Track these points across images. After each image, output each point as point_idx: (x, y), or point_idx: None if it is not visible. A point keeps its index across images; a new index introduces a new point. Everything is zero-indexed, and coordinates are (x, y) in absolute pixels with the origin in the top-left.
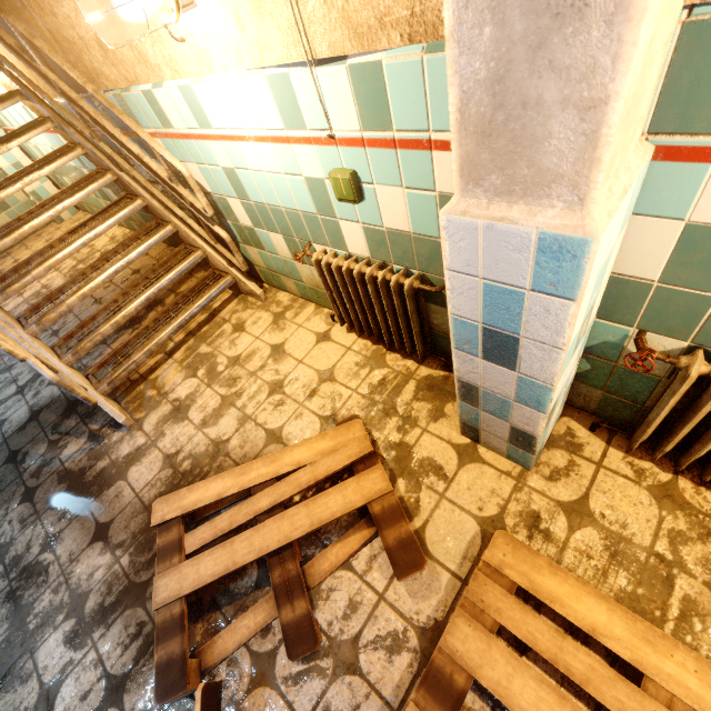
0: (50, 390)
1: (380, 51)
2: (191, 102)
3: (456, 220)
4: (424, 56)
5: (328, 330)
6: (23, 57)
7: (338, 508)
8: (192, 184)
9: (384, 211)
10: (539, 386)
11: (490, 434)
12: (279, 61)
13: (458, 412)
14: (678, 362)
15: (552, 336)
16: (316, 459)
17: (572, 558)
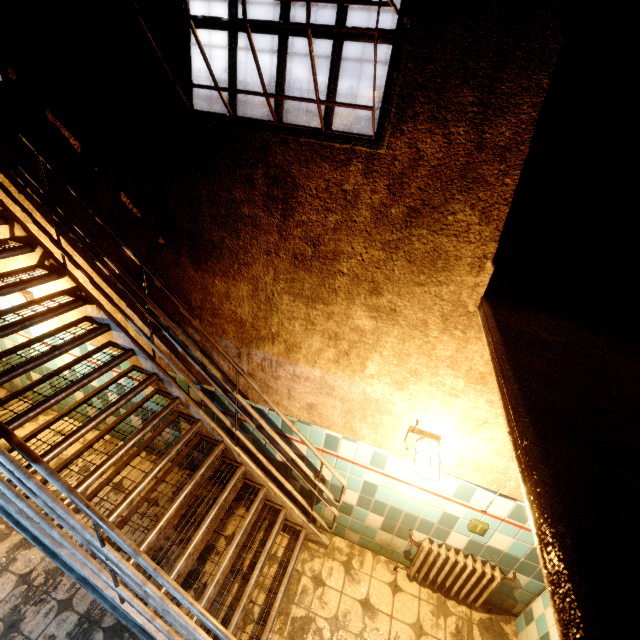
0: None
1: None
2: (378, 458)
3: None
4: None
5: (395, 579)
6: (212, 378)
7: None
8: (345, 491)
9: (493, 540)
10: None
11: None
12: (472, 481)
13: None
14: None
15: None
16: None
17: None
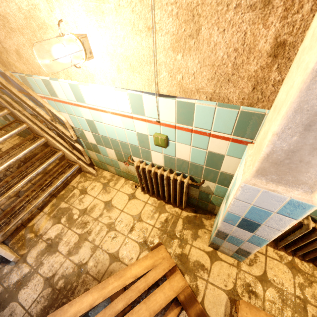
0: None
1: (194, 99)
2: (75, 91)
3: (249, 186)
4: (217, 107)
5: (134, 192)
6: None
7: (162, 301)
8: (67, 125)
9: (178, 152)
10: (262, 239)
11: (225, 248)
12: (137, 89)
13: (211, 239)
14: (303, 222)
15: (279, 227)
16: (144, 272)
17: (268, 305)
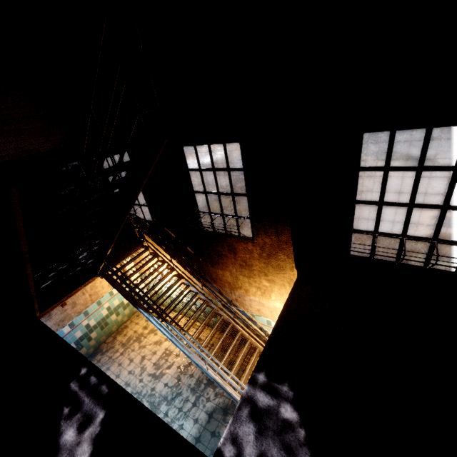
0: (210, 404)
1: None
2: None
3: None
4: None
5: None
6: (224, 301)
7: None
8: None
9: None
10: None
11: None
12: None
13: None
14: None
15: None
16: None
17: None
